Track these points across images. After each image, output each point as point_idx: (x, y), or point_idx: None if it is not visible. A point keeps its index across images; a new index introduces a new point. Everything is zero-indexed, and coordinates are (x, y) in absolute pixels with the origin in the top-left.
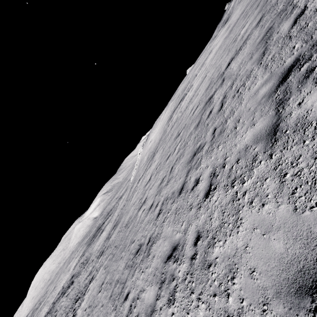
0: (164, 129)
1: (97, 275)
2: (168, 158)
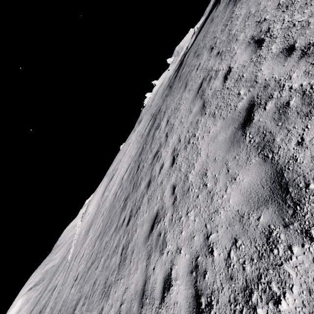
0: (99, 203)
1: None
2: (95, 234)
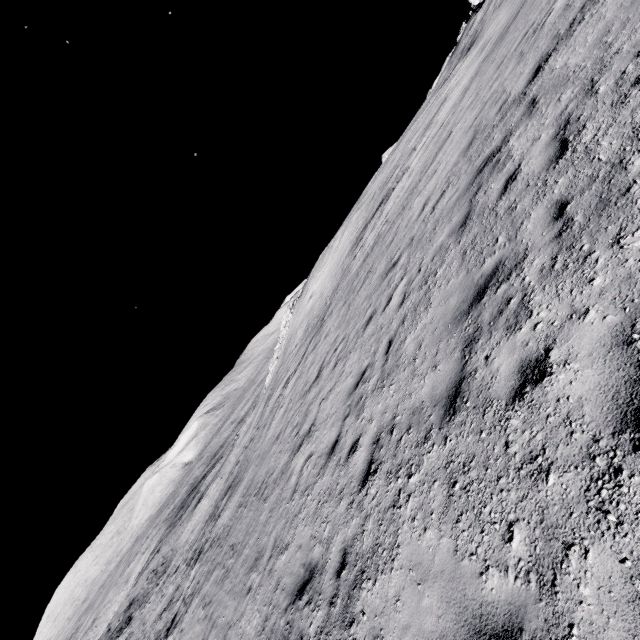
0: (344, 265)
1: (185, 617)
2: (369, 322)
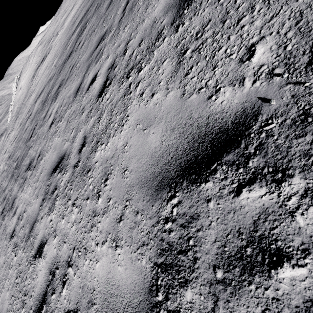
0: (28, 86)
1: None
2: (12, 145)
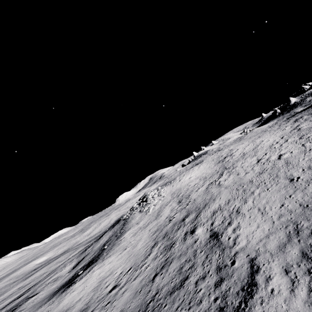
0: (219, 165)
1: (244, 209)
2: (281, 145)
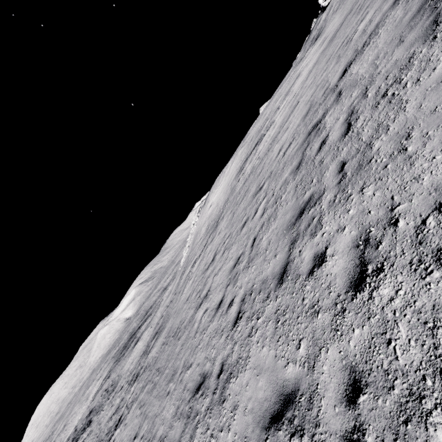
0: (232, 185)
1: (128, 416)
2: (244, 225)
